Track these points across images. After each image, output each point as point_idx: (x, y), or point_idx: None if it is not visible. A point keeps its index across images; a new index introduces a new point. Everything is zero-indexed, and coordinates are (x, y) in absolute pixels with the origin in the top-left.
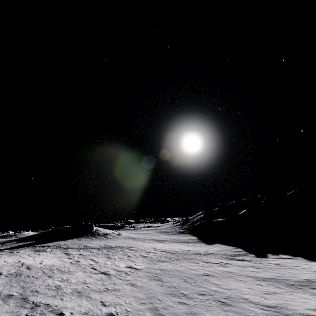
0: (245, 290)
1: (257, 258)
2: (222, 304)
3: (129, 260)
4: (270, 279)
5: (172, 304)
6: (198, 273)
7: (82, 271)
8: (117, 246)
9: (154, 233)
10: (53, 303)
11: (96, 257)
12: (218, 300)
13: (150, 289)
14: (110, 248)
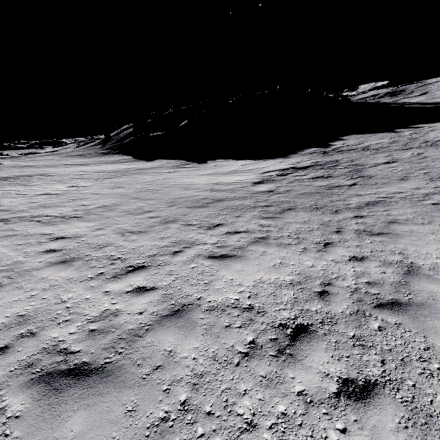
0: (196, 181)
1: (200, 165)
2: (184, 188)
3: (63, 183)
4: (211, 174)
5: (148, 194)
6: (154, 180)
7: (8, 198)
8: (18, 176)
9: (61, 158)
10: (24, 215)
11: (2, 188)
12: (180, 187)
13: (119, 193)
14: (9, 179)
